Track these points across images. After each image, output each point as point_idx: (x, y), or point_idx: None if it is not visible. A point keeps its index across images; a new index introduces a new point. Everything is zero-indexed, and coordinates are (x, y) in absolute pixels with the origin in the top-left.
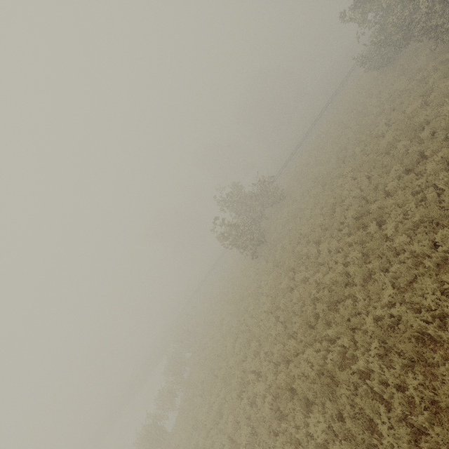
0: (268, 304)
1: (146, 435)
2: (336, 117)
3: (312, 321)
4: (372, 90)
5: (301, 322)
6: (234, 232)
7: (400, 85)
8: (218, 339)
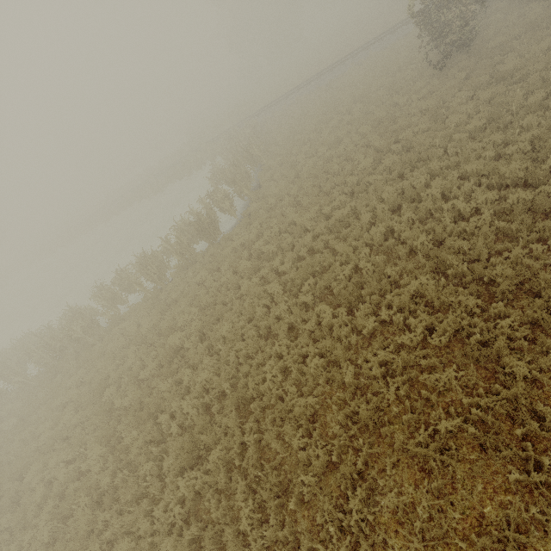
0: (482, 121)
1: (197, 222)
2: None
3: None
4: None
5: None
6: None
7: None
8: (325, 160)
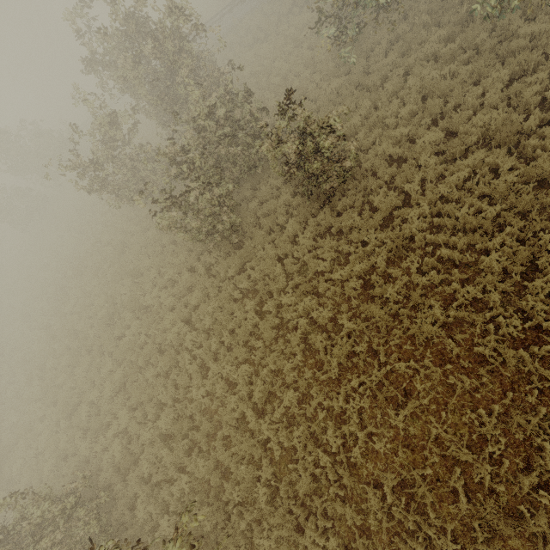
0: None
1: None
2: None
3: None
4: None
5: None
6: None
7: None
8: None
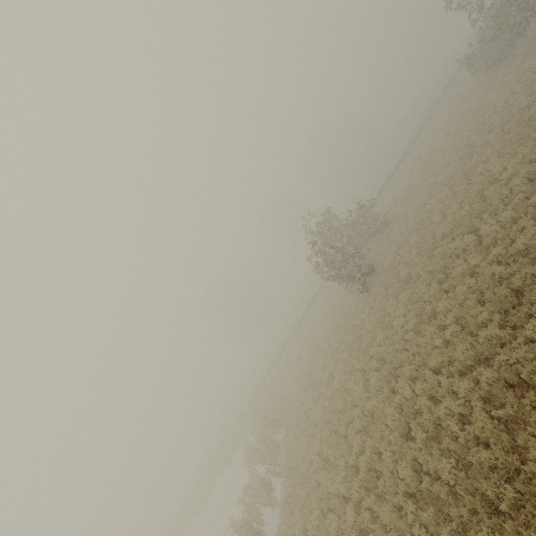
0: (414, 318)
1: None
2: (437, 135)
3: (512, 300)
4: (486, 88)
5: (489, 310)
6: (338, 255)
7: (532, 63)
8: (330, 397)
